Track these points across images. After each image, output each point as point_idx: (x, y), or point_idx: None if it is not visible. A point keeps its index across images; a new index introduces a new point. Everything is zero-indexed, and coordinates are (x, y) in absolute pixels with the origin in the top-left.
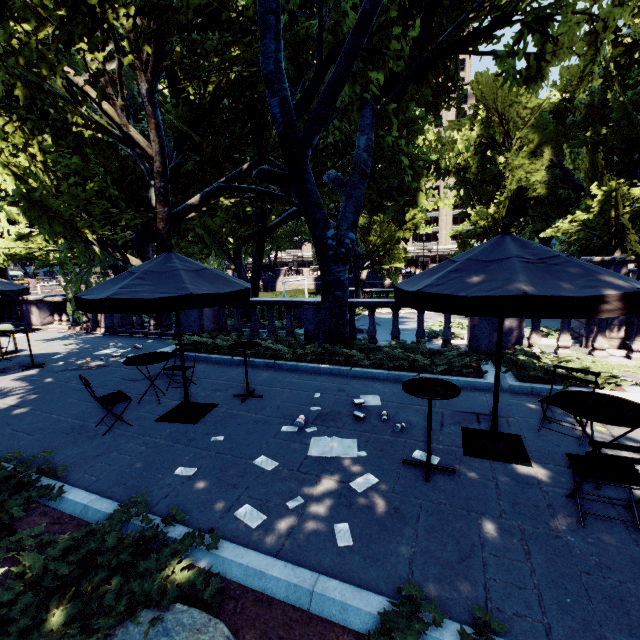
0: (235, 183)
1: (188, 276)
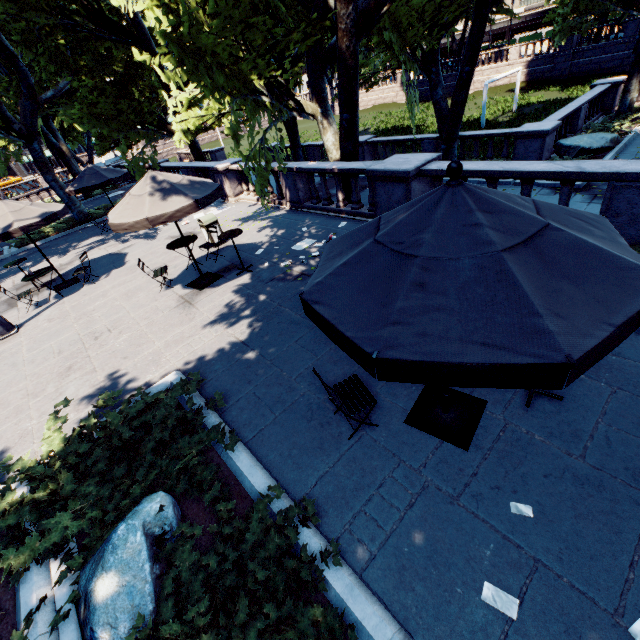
0: None
1: (527, 275)
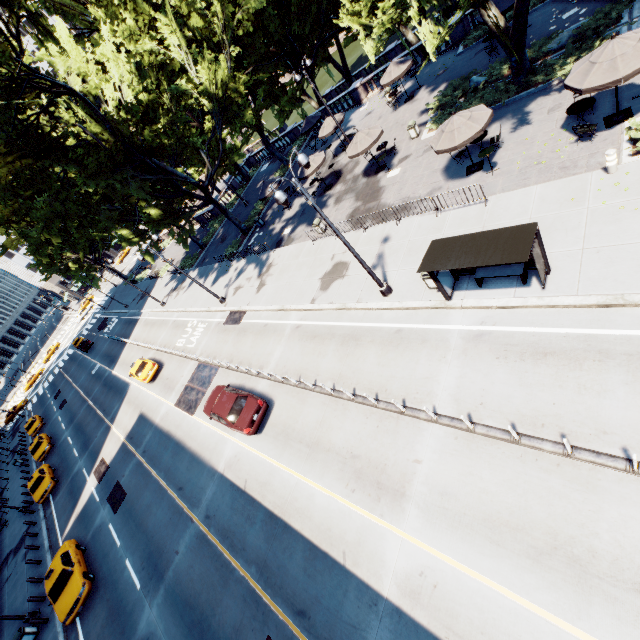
0: None
1: None
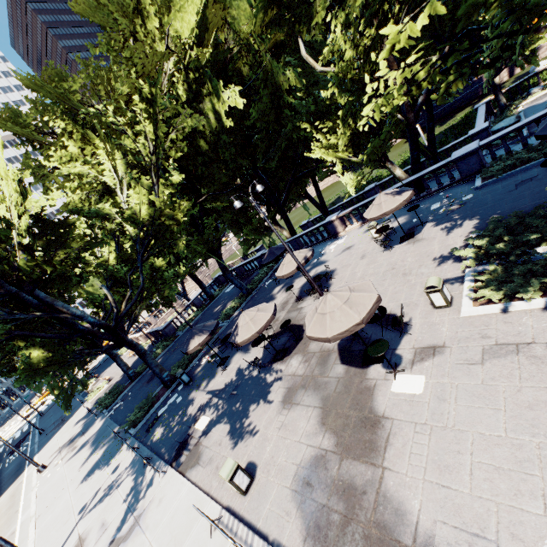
0: None
1: None
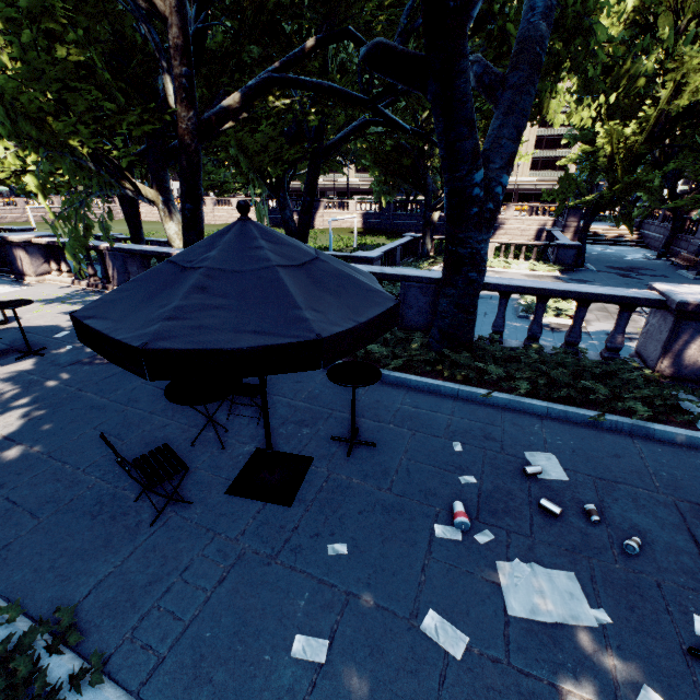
0: (288, 73)
1: (295, 284)
